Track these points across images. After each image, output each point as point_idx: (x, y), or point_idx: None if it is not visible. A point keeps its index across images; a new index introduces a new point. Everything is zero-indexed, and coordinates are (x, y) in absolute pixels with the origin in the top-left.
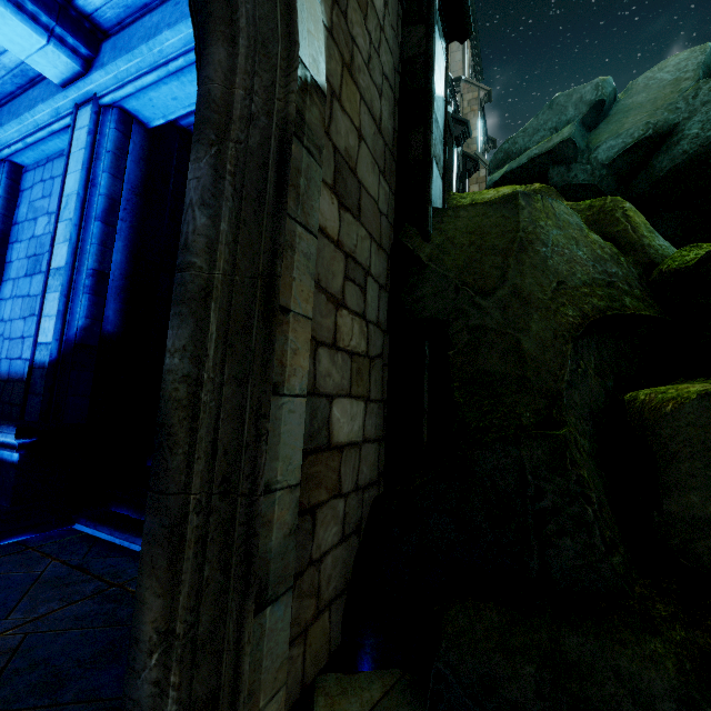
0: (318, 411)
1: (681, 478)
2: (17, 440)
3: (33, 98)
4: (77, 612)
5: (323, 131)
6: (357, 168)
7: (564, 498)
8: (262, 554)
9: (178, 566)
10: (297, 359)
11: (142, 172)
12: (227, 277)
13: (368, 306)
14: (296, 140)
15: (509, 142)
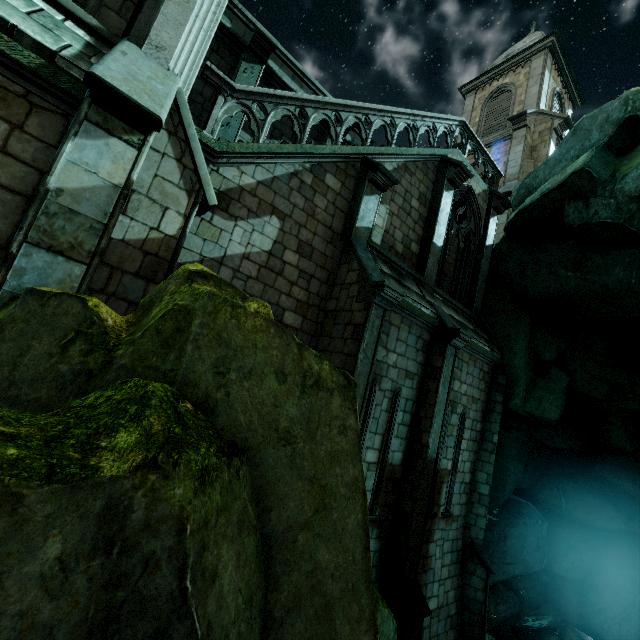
0: None
1: None
2: None
3: None
4: None
5: None
6: None
7: None
8: None
9: None
10: None
11: None
12: None
13: None
14: None
15: (530, 177)
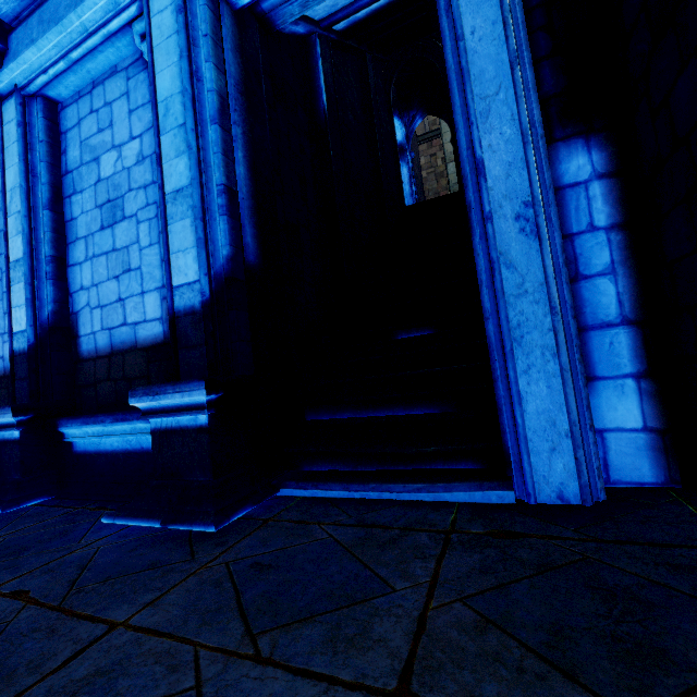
0: None
1: None
2: (206, 396)
3: None
4: (468, 566)
5: None
6: None
7: None
8: None
9: None
10: None
11: (239, 66)
12: None
13: None
14: None
15: None
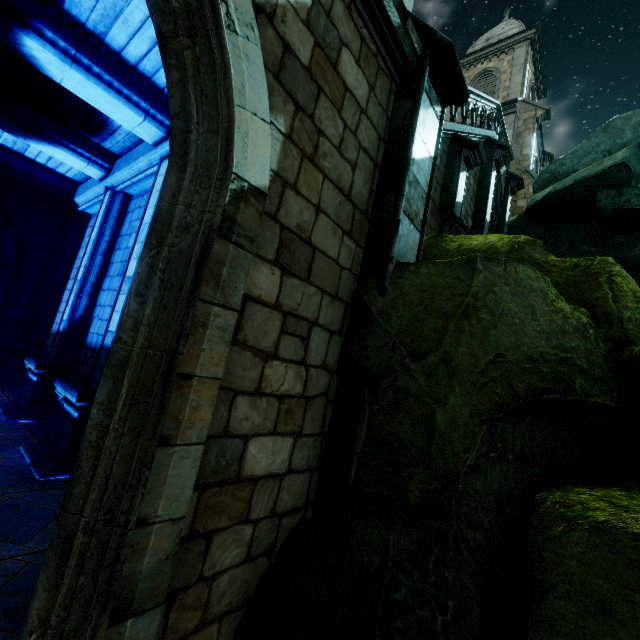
0: (228, 450)
1: (552, 616)
2: (78, 403)
3: (139, 152)
4: None
5: (260, 223)
6: (312, 237)
7: (417, 597)
8: (130, 575)
9: (64, 570)
10: (197, 414)
11: None
12: (144, 349)
13: (311, 352)
14: (222, 240)
15: (556, 164)
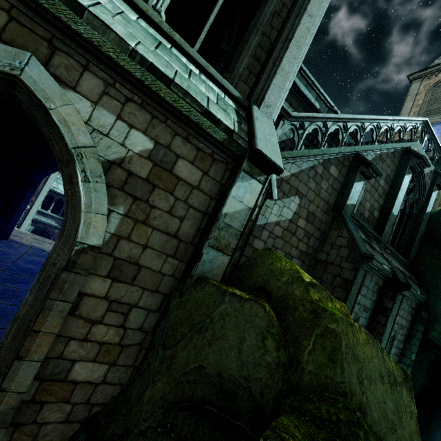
0: (61, 365)
1: None
2: None
3: None
4: None
5: (93, 262)
6: (139, 260)
7: None
8: None
9: None
10: (40, 348)
11: None
12: (25, 315)
13: (130, 321)
14: (67, 272)
15: None
